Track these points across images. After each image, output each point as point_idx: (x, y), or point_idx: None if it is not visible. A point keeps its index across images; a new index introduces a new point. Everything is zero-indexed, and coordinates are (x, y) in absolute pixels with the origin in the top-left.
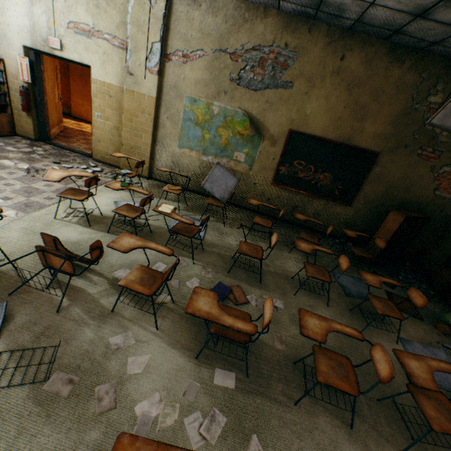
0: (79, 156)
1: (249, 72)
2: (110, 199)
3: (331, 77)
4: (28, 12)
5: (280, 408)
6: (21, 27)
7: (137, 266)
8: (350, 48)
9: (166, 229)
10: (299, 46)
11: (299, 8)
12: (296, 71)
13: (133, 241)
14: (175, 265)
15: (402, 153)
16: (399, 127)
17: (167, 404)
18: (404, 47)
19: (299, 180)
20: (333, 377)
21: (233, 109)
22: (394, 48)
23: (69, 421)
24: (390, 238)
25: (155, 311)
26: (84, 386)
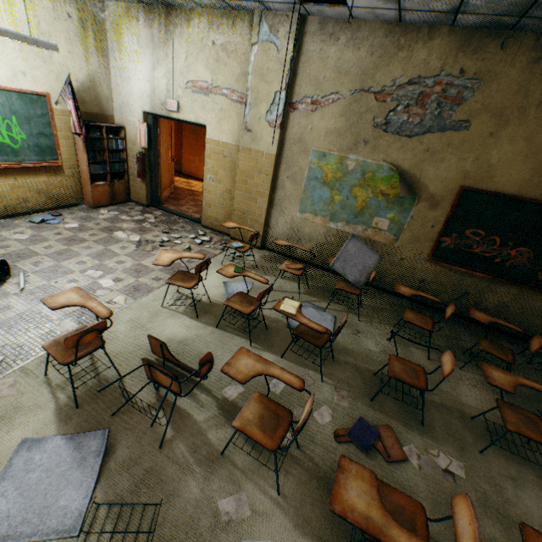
0: (187, 222)
1: (401, 113)
2: (219, 278)
3: (538, 107)
4: (150, 77)
5: None
6: (142, 94)
7: (255, 395)
8: None
9: (284, 323)
10: (482, 71)
11: (488, 18)
12: (476, 105)
13: (252, 363)
14: (310, 413)
15: None
16: None
17: None
18: None
19: (473, 257)
20: None
21: (375, 163)
22: None
23: None
24: None
25: (277, 470)
26: None
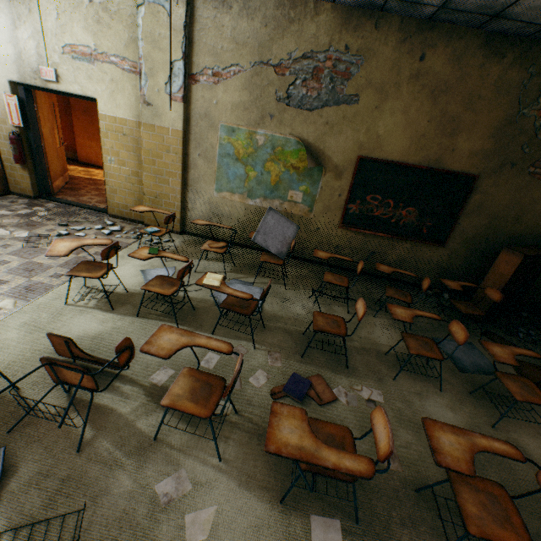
0: (91, 213)
1: (300, 87)
2: (135, 267)
3: (409, 83)
4: (11, 37)
5: None
6: (4, 58)
7: (184, 371)
8: (432, 43)
9: (212, 302)
10: (363, 48)
11: None
12: (362, 80)
13: (175, 337)
14: (240, 371)
15: (508, 174)
16: (502, 140)
17: None
18: (503, 36)
19: (375, 220)
20: (490, 523)
21: (283, 137)
22: (491, 38)
23: None
24: (504, 286)
25: (215, 437)
26: None
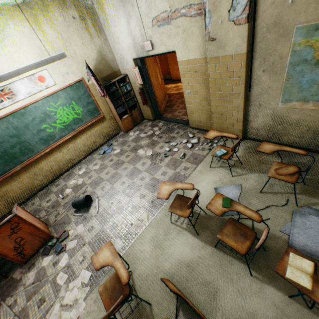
0: (180, 127)
1: None
2: (209, 184)
3: None
4: (128, 31)
5: None
6: (128, 46)
7: None
8: None
9: (283, 241)
10: None
11: None
12: None
13: None
14: None
15: None
16: None
17: None
18: None
19: None
20: None
21: None
22: None
23: None
24: None
25: None
26: None
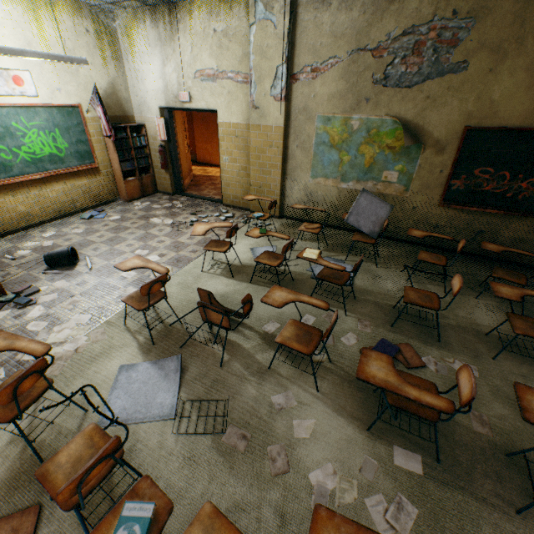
0: (210, 204)
1: (398, 65)
2: (245, 246)
3: None
4: (161, 74)
5: (494, 513)
6: (156, 91)
7: (290, 321)
8: None
9: (308, 275)
10: (475, 8)
11: None
12: (472, 44)
13: (284, 294)
14: (335, 321)
15: None
16: None
17: (342, 478)
18: None
19: (484, 195)
20: None
21: (378, 118)
22: None
23: (249, 476)
24: None
25: (314, 372)
26: (256, 444)
